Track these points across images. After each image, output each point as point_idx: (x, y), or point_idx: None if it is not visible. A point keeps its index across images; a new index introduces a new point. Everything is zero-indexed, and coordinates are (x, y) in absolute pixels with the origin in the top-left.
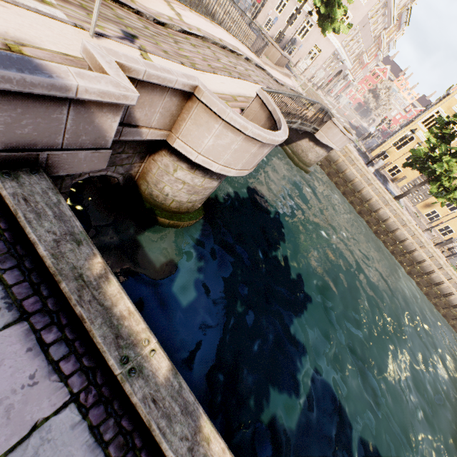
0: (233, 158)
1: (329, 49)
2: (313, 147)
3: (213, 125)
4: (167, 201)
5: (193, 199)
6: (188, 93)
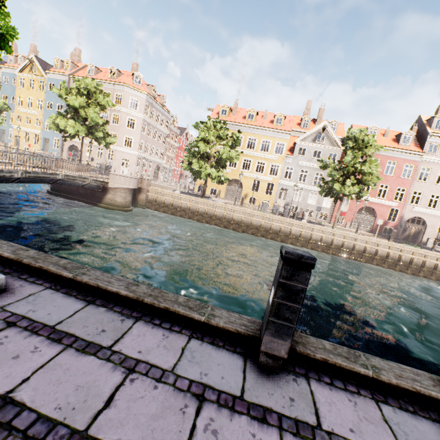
0: None
1: (133, 157)
2: (115, 194)
3: None
4: None
5: None
6: None
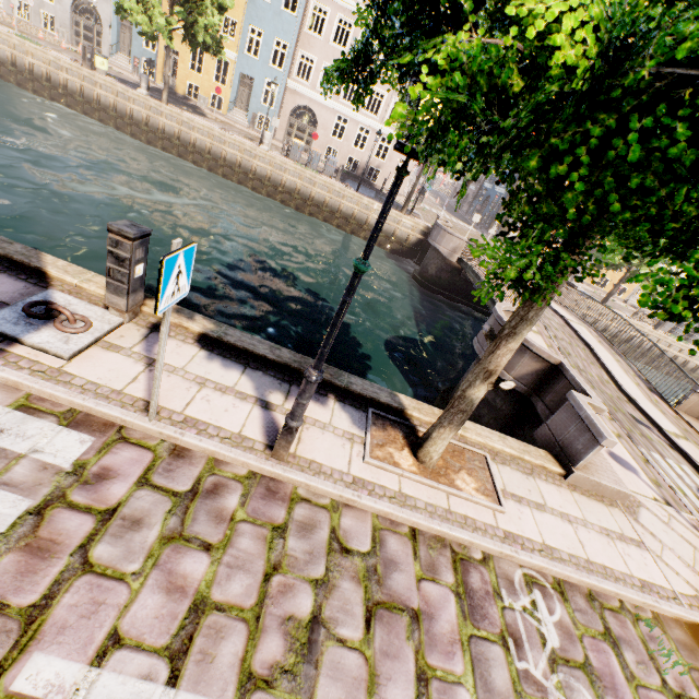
0: None
1: None
2: None
3: None
4: None
5: None
6: None
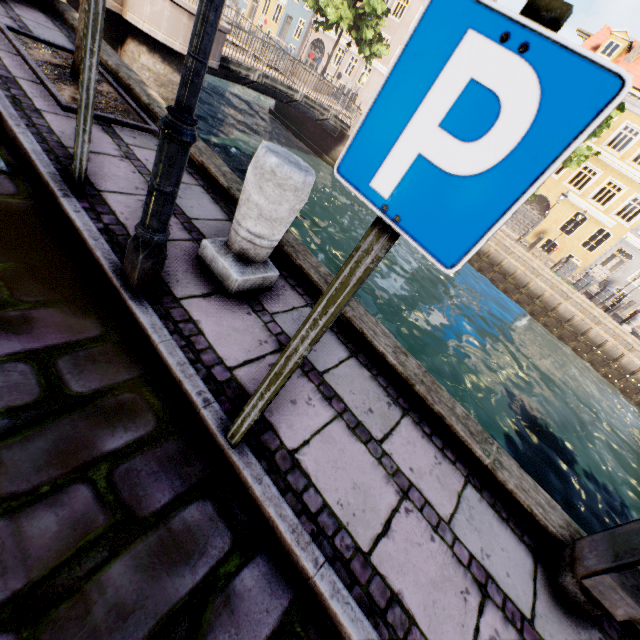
0: (172, 29)
1: None
2: None
3: None
4: None
5: (165, 96)
6: None
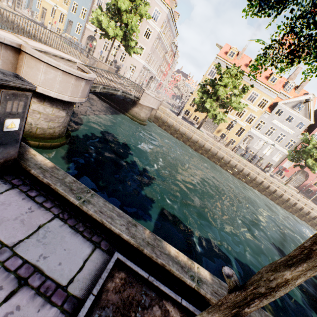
0: (62, 87)
1: (140, 65)
2: (141, 109)
3: (40, 66)
4: (33, 129)
5: (52, 126)
6: (17, 50)
